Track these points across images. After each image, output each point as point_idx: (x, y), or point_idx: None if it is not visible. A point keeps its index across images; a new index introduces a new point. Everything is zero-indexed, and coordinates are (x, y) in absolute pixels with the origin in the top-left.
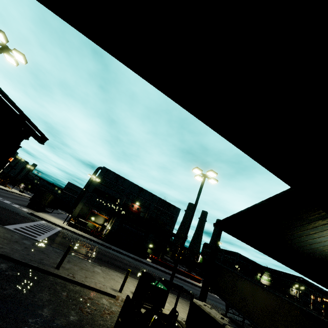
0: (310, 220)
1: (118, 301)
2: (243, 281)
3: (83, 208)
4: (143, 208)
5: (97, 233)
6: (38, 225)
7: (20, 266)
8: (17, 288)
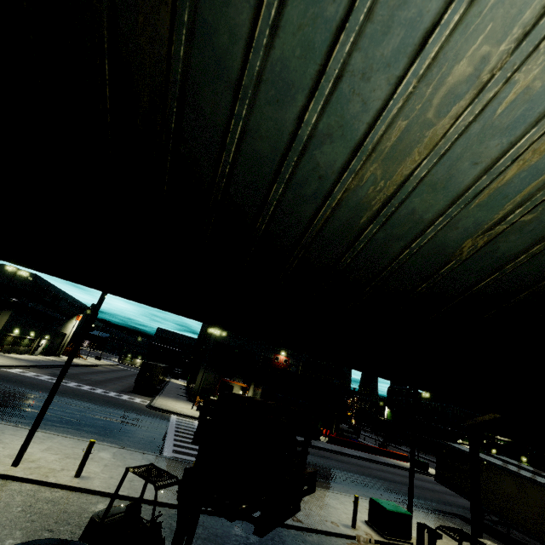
0: None
1: (362, 543)
2: (500, 473)
3: (206, 376)
4: (293, 359)
5: None
6: (178, 428)
7: (247, 524)
8: None
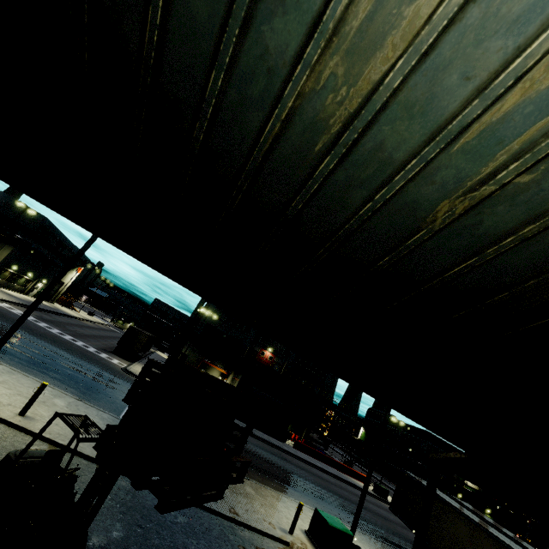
0: None
1: None
2: (456, 517)
3: (189, 355)
4: (278, 358)
5: None
6: None
7: None
8: (201, 548)
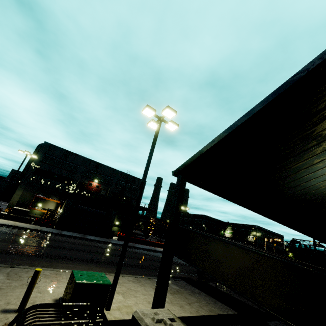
0: (324, 137)
1: None
2: (215, 243)
3: (24, 194)
4: (103, 185)
5: (44, 220)
6: None
7: None
8: None
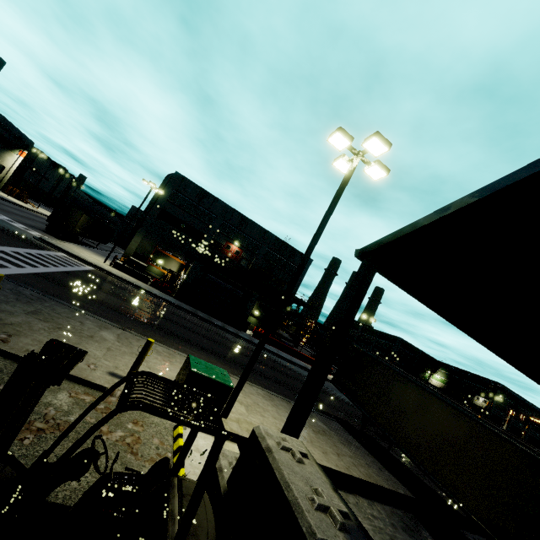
0: None
1: (110, 399)
2: (405, 385)
3: (143, 243)
4: (246, 253)
5: (163, 284)
6: (40, 255)
7: None
8: None
